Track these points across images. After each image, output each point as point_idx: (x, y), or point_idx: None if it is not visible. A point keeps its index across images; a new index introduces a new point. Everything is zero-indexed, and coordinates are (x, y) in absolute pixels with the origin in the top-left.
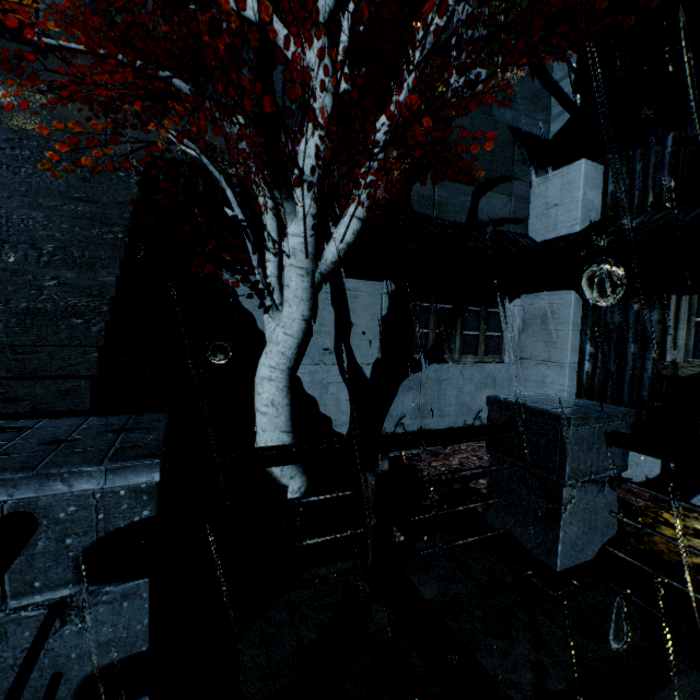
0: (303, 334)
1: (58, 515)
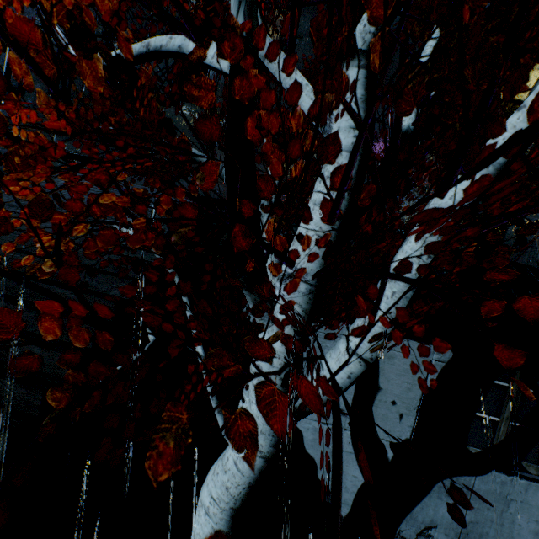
0: (258, 472)
1: None
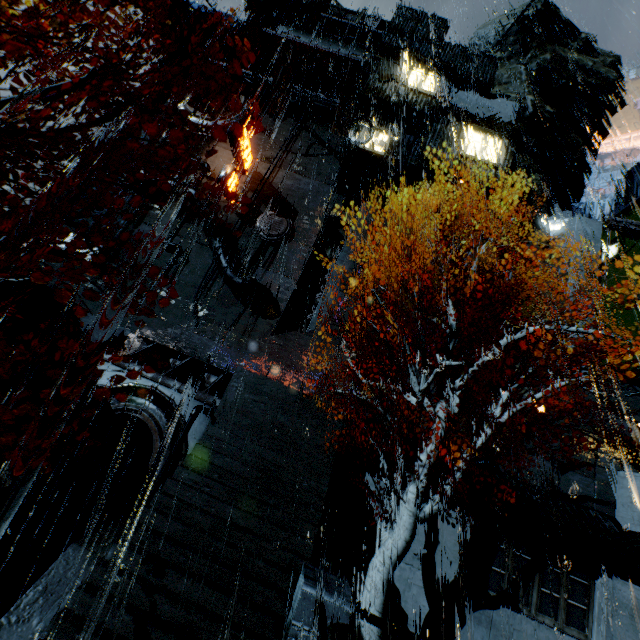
0: (403, 549)
1: (329, 609)
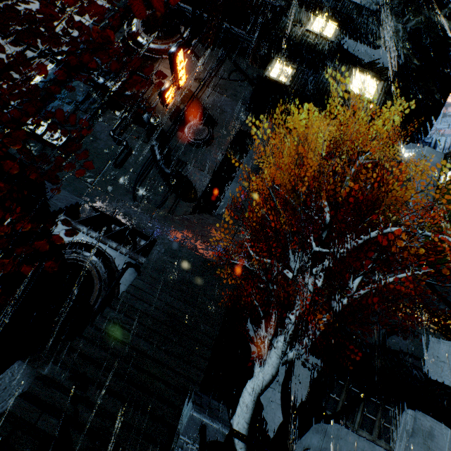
0: (269, 380)
1: (209, 429)
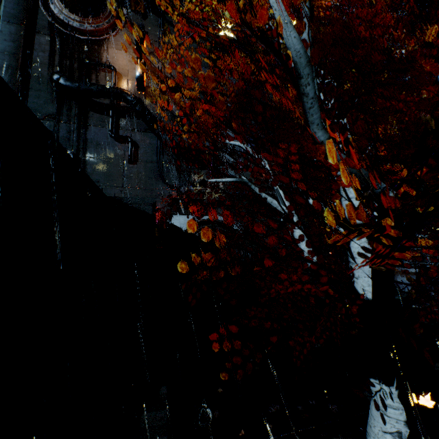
0: None
1: None
